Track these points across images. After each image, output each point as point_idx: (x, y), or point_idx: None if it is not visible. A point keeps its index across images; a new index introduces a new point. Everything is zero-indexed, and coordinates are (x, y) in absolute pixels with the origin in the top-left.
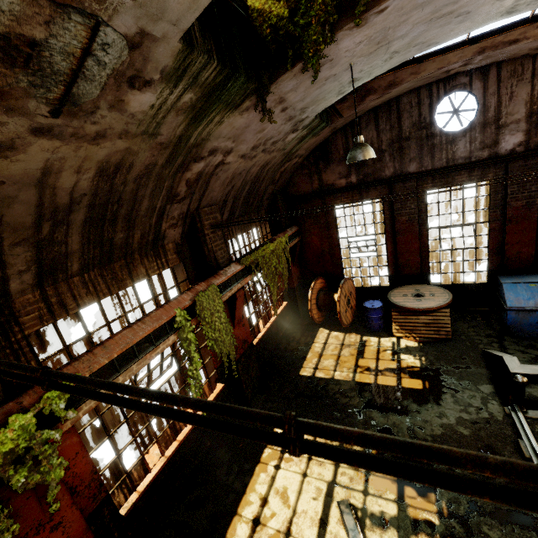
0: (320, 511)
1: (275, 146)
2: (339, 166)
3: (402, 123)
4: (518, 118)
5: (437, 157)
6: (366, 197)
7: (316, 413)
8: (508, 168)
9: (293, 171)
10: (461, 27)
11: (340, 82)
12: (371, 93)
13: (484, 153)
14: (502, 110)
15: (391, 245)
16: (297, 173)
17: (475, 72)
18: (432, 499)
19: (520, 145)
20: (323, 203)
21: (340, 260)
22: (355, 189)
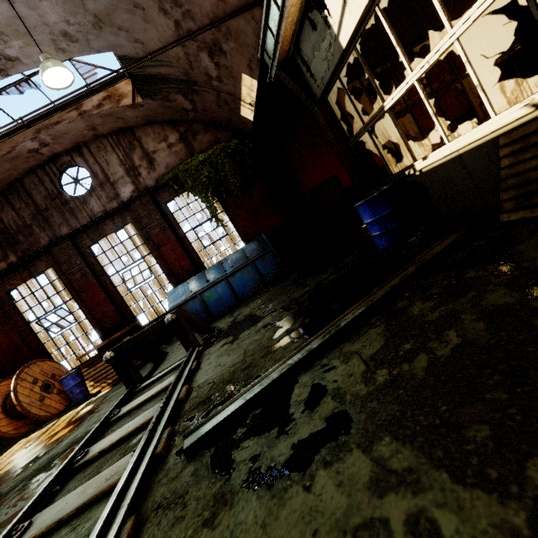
0: None
1: None
2: None
3: (35, 199)
4: (121, 175)
5: (80, 217)
6: (35, 271)
7: None
8: (133, 208)
9: None
10: None
11: None
12: None
13: (114, 204)
14: (107, 172)
15: (85, 306)
16: None
17: (72, 152)
18: None
19: (134, 192)
20: None
21: (41, 346)
22: (18, 267)
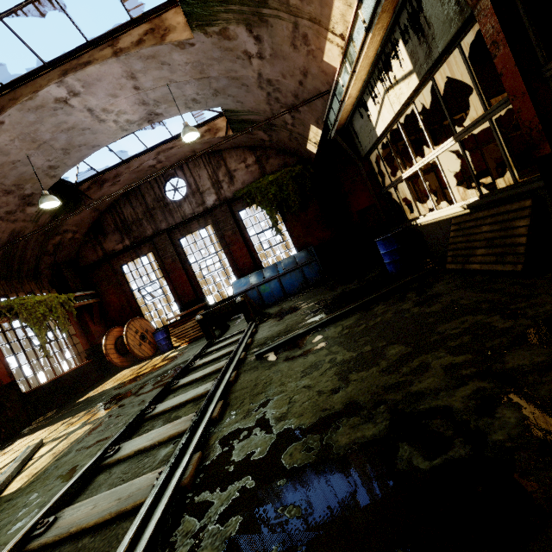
0: (10, 461)
1: (15, 216)
2: (114, 235)
3: (146, 200)
4: (208, 187)
5: (176, 216)
6: (141, 253)
7: (66, 415)
8: (214, 214)
9: (79, 247)
10: (101, 137)
11: (36, 167)
12: (106, 182)
13: (201, 209)
14: (198, 184)
15: (171, 283)
16: (83, 248)
17: (176, 167)
18: (112, 407)
19: (216, 201)
20: (110, 266)
21: (138, 308)
22: (130, 249)
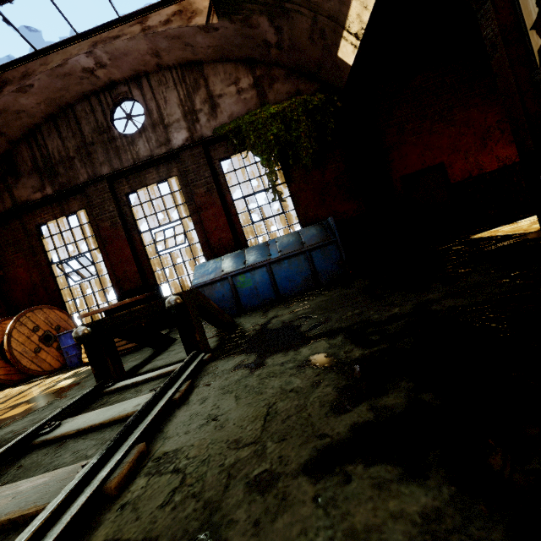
0: None
1: None
2: (30, 178)
3: (83, 130)
4: (177, 118)
5: (124, 158)
6: (67, 209)
7: None
8: (181, 159)
9: None
10: None
11: None
12: (8, 84)
13: (163, 150)
14: (163, 112)
15: (108, 259)
16: None
17: (131, 82)
18: None
19: (188, 140)
20: (21, 224)
21: (57, 292)
22: (52, 201)
